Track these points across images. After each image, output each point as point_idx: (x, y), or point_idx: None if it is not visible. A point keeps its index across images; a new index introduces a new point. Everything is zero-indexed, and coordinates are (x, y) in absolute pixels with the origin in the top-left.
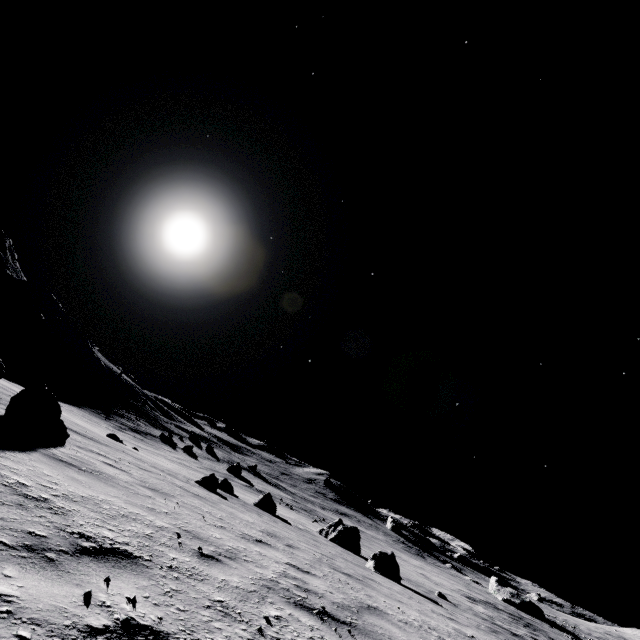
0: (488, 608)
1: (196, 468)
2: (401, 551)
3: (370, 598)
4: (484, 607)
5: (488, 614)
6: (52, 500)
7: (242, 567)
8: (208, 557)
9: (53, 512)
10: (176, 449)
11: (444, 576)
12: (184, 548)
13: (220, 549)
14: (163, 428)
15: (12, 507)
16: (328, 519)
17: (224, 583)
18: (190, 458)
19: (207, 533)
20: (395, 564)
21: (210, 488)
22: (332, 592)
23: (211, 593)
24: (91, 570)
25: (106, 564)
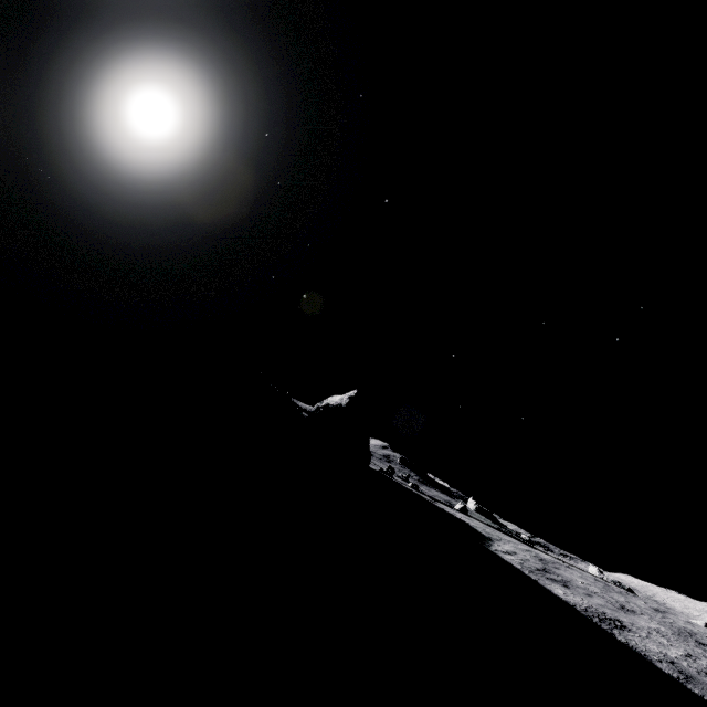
0: None
1: None
2: None
3: None
4: None
5: None
6: None
7: None
8: None
9: None
10: None
11: None
12: None
13: None
14: None
15: None
16: None
17: None
18: None
19: None
20: None
21: None
22: None
23: None
24: None
25: None
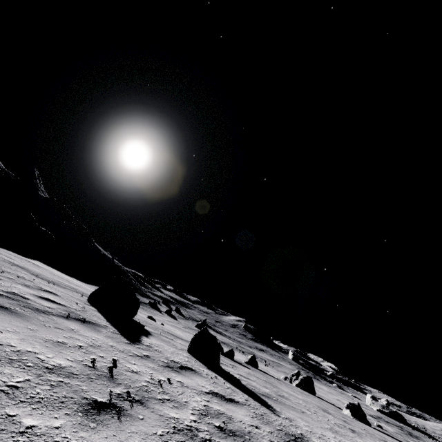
0: (385, 423)
1: (184, 329)
2: None
3: None
4: (384, 423)
5: (395, 432)
6: None
7: None
8: None
9: None
10: (162, 313)
11: (343, 397)
12: None
13: None
14: (146, 296)
15: None
16: (264, 359)
17: None
18: (173, 319)
19: None
20: (362, 412)
21: (231, 358)
22: None
23: None
24: None
25: None
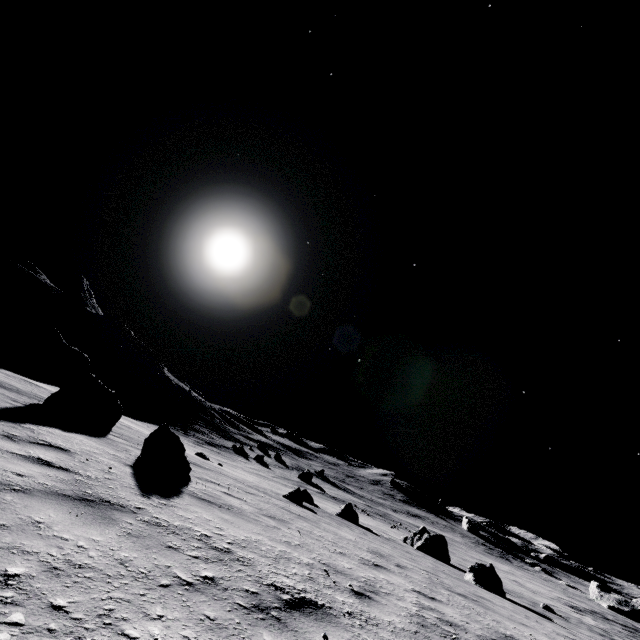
0: (597, 619)
1: (271, 478)
2: (484, 554)
3: (499, 624)
4: (592, 618)
5: (600, 627)
6: (232, 549)
7: (389, 602)
8: (360, 595)
9: (242, 564)
10: (249, 459)
11: (537, 582)
12: (339, 587)
13: (360, 582)
14: (233, 439)
15: (218, 564)
16: (404, 523)
17: (392, 625)
18: (263, 468)
19: (339, 564)
20: (496, 577)
21: (297, 502)
22: (467, 622)
23: (393, 639)
24: (307, 626)
25: (310, 618)
